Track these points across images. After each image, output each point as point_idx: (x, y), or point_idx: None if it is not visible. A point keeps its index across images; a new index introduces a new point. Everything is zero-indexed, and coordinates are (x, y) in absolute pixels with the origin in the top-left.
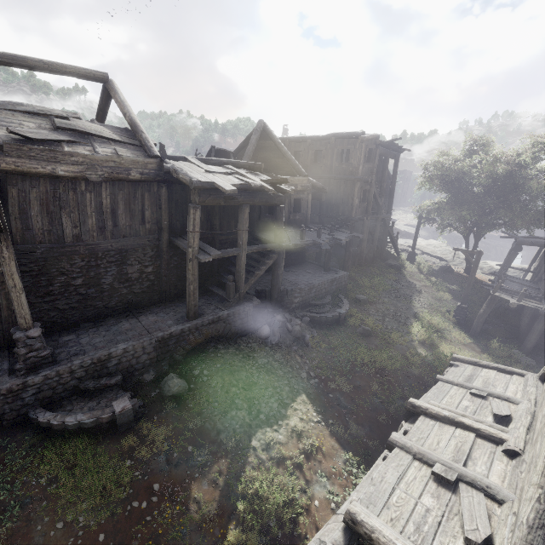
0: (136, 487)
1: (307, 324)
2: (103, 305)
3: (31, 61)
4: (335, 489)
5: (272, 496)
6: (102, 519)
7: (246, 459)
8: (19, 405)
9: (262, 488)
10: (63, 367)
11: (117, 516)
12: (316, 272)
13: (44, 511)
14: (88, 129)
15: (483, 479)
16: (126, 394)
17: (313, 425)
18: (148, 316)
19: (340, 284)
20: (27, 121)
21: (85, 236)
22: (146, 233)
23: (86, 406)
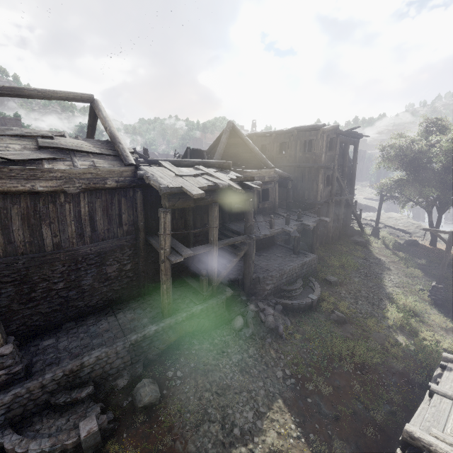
0: None
1: (280, 312)
2: (84, 304)
3: (27, 91)
4: None
5: None
6: None
7: None
8: None
9: None
10: (34, 383)
11: None
12: (286, 255)
13: None
14: (69, 146)
15: None
16: (96, 408)
17: (292, 442)
18: (126, 313)
19: (310, 267)
20: (14, 143)
21: (65, 243)
22: (123, 235)
23: (54, 425)
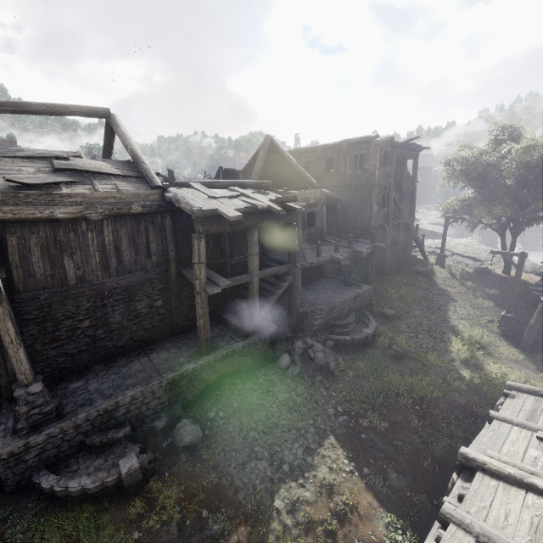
0: None
1: (331, 348)
2: (113, 345)
3: (34, 106)
4: None
5: None
6: None
7: (269, 525)
8: (22, 469)
9: None
10: (67, 423)
11: None
12: (337, 288)
13: None
14: (87, 167)
15: None
16: (135, 448)
17: (345, 476)
18: (160, 353)
19: (364, 300)
20: (27, 166)
21: (89, 276)
22: (152, 266)
23: (92, 465)
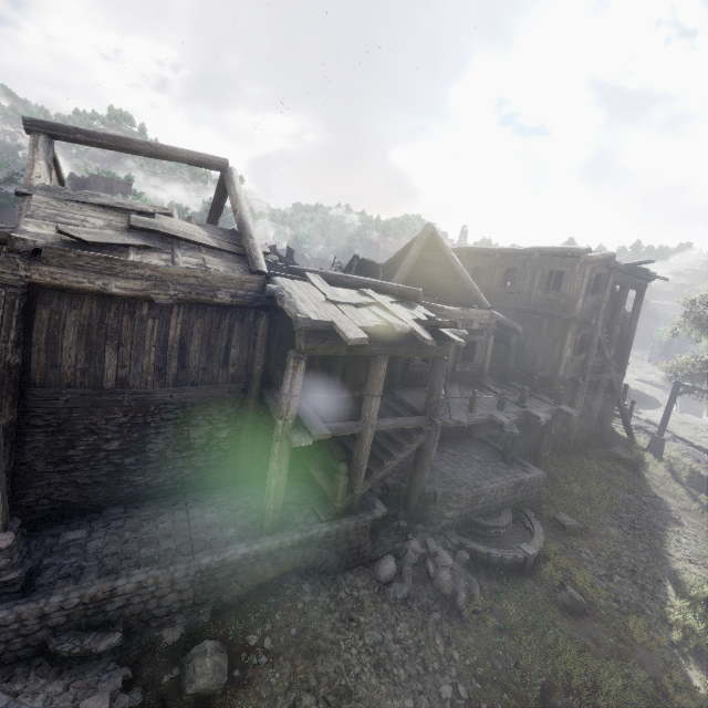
0: None
1: (464, 564)
2: (144, 481)
3: (136, 144)
4: None
5: None
6: None
7: None
8: None
9: None
10: (30, 607)
11: None
12: (489, 460)
13: None
14: (173, 231)
15: None
16: (116, 678)
17: None
18: (205, 510)
19: (529, 491)
20: (96, 217)
21: (135, 380)
22: (227, 380)
23: (44, 691)
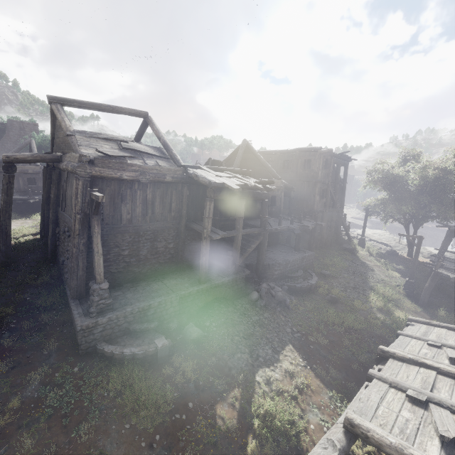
0: (176, 404)
1: (286, 291)
2: (139, 271)
3: (103, 106)
4: (325, 417)
5: (278, 417)
6: (156, 425)
7: (253, 390)
8: (90, 339)
9: (271, 409)
10: (120, 312)
11: (166, 423)
12: (289, 251)
13: (115, 415)
14: (140, 149)
15: (447, 400)
16: (161, 336)
17: (301, 368)
18: (170, 280)
19: (308, 261)
20: (105, 144)
21: (134, 220)
22: (171, 219)
23: (134, 343)
